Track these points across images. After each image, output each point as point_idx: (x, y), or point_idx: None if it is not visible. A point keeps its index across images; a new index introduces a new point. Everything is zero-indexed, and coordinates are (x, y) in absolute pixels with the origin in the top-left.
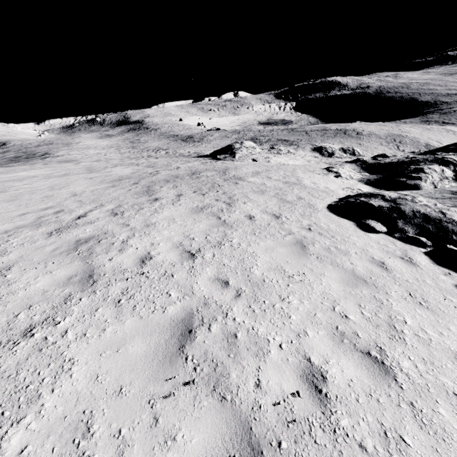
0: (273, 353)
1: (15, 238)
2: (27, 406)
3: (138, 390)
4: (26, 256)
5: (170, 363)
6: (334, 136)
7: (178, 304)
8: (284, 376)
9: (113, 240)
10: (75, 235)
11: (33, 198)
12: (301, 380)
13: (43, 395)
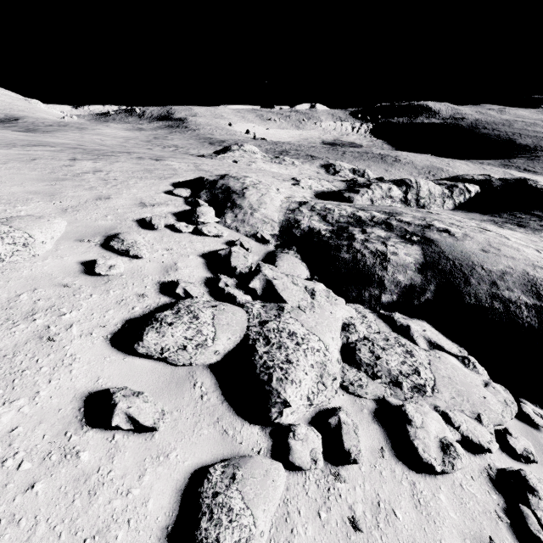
0: None
1: None
2: None
3: None
4: None
5: None
6: (368, 159)
7: None
8: None
9: None
10: None
11: None
12: None
13: None
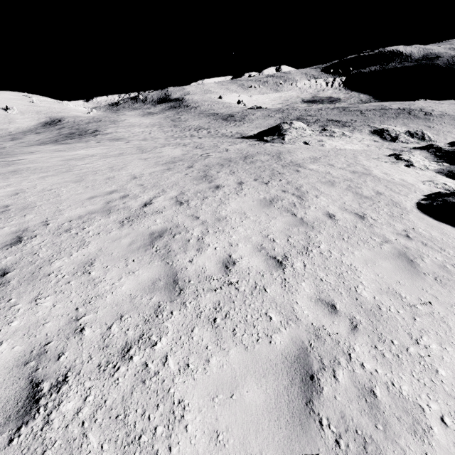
0: (438, 432)
1: (89, 225)
2: None
3: None
4: (104, 249)
5: (301, 426)
6: (396, 116)
7: (284, 332)
8: None
9: (188, 237)
10: (147, 226)
11: (97, 179)
12: None
13: None
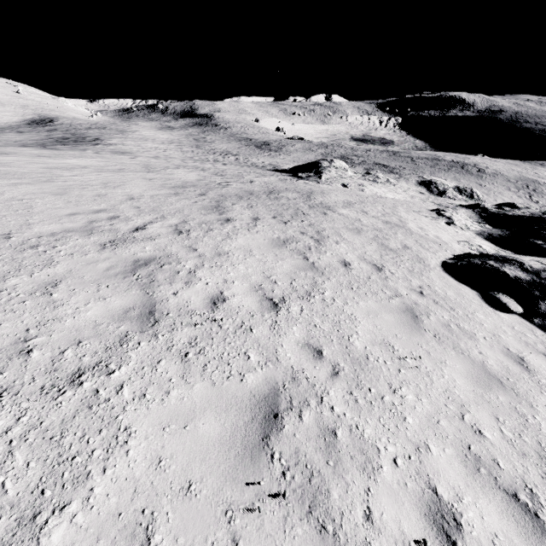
0: (386, 471)
1: (63, 244)
2: (73, 487)
3: (211, 491)
4: (75, 272)
5: (251, 458)
6: (448, 169)
7: (259, 372)
8: (403, 510)
9: (178, 268)
10: (132, 252)
11: (84, 194)
12: (427, 522)
13: (93, 475)
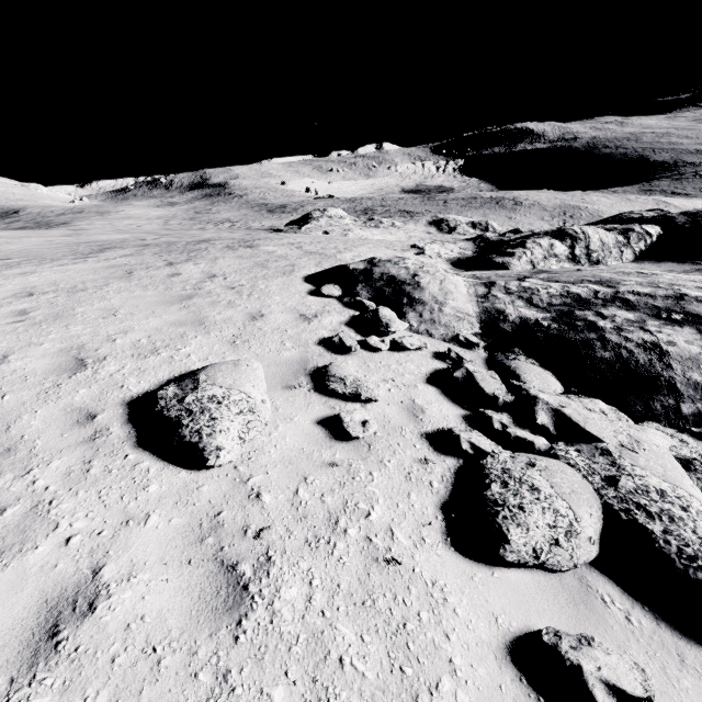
0: None
1: None
2: None
3: None
4: None
5: None
6: (480, 206)
7: None
8: None
9: None
10: None
11: None
12: None
13: None
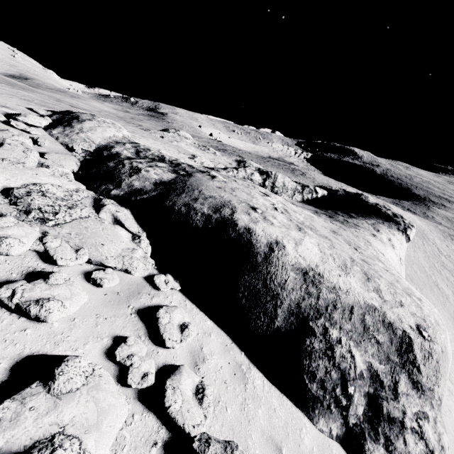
0: None
1: None
2: None
3: None
4: None
5: None
6: (281, 168)
7: None
8: None
9: None
10: None
11: None
12: None
13: None
